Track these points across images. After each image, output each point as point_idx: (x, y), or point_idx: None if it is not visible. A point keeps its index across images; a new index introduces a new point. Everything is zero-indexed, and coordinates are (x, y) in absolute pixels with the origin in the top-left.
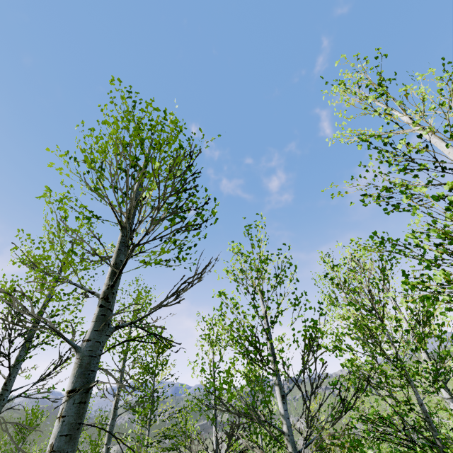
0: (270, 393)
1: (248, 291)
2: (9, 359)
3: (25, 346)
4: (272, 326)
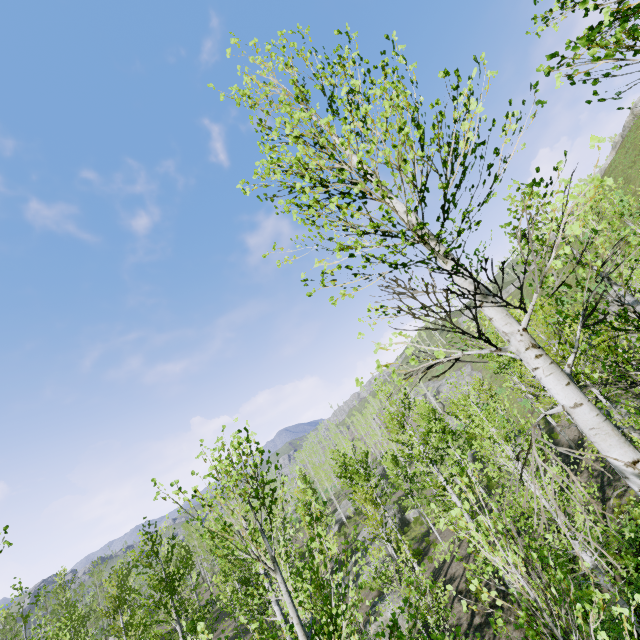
0: None
1: None
2: None
3: None
4: None
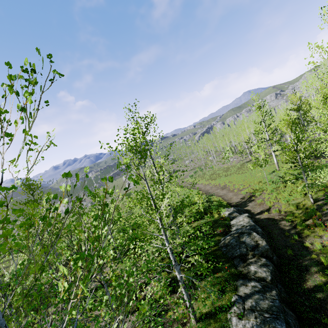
0: None
1: None
2: None
3: None
4: None
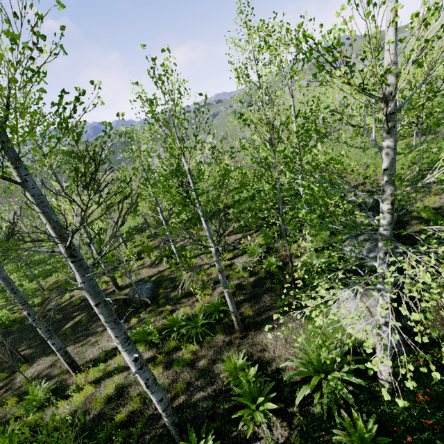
0: (199, 229)
1: (173, 166)
2: None
3: None
4: (198, 197)
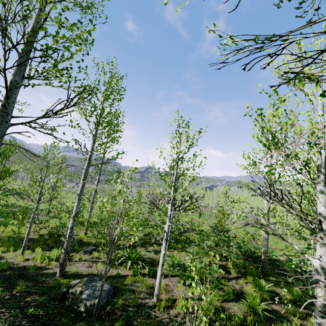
0: None
1: None
2: (5, 76)
3: (18, 72)
4: None
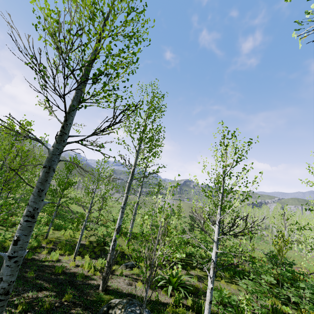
0: None
1: None
2: (64, 101)
3: (76, 97)
4: None
